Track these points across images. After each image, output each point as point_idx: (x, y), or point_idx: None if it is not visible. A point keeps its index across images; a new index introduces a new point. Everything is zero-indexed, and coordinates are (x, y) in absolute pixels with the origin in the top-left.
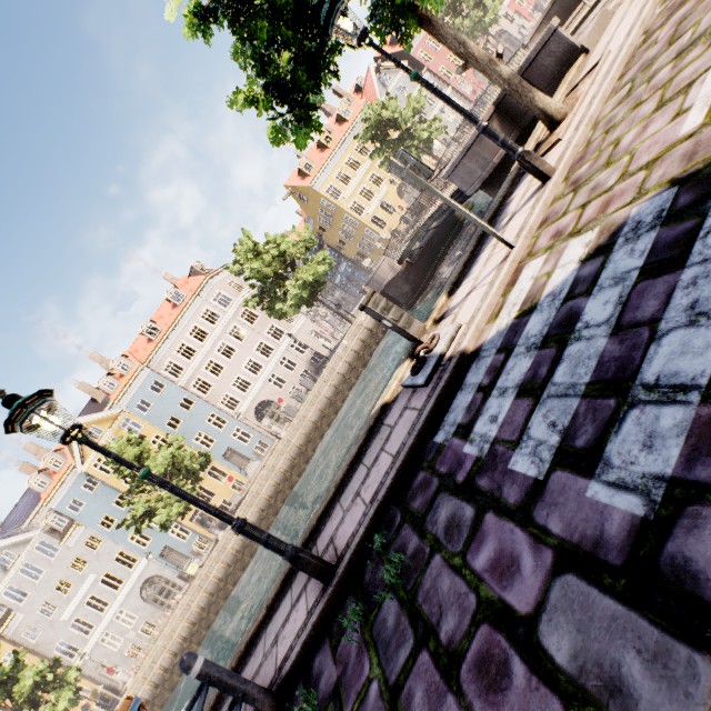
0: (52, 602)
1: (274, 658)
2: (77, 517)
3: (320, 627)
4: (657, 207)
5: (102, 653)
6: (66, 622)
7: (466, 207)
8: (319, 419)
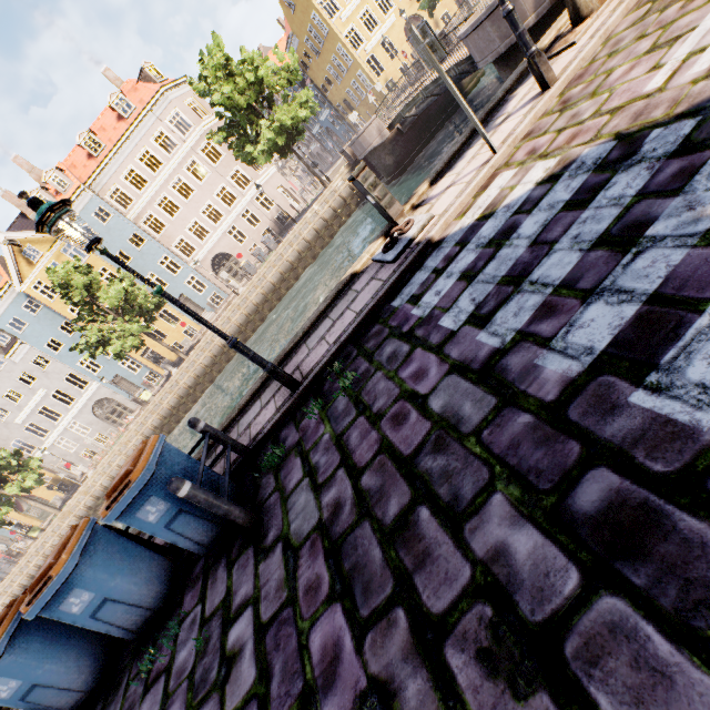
0: (4, 407)
1: (249, 435)
2: (20, 335)
3: (286, 416)
4: (598, 154)
5: (59, 453)
6: (20, 425)
7: (475, 75)
8: (279, 282)
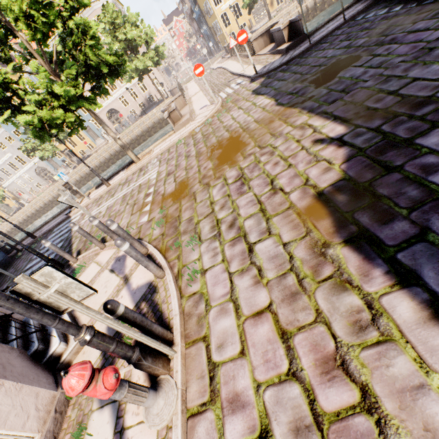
0: None
1: (25, 244)
2: None
3: (30, 245)
4: None
5: (17, 186)
6: None
7: None
8: (129, 143)
